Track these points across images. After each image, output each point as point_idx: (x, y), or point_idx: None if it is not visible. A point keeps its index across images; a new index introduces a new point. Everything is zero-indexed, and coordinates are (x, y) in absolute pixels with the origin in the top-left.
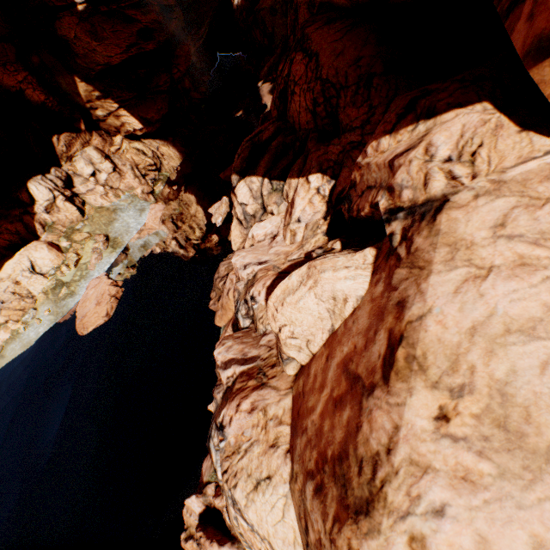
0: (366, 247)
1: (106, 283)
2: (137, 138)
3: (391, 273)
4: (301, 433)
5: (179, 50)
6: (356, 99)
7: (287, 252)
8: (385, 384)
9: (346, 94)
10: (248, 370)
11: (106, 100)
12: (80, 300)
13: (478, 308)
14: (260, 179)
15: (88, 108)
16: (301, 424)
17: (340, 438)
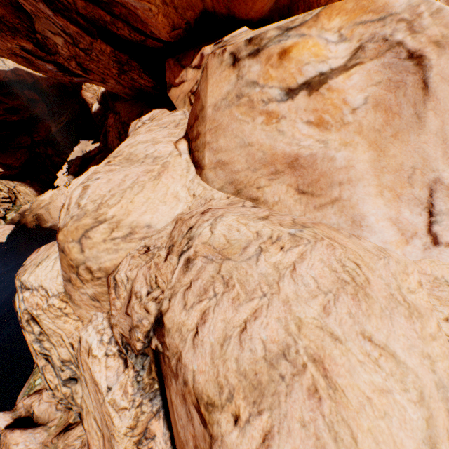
0: None
1: None
2: None
3: None
4: None
5: (41, 124)
6: None
7: None
8: None
9: None
10: None
11: None
12: None
13: (132, 141)
14: None
15: None
16: None
17: None
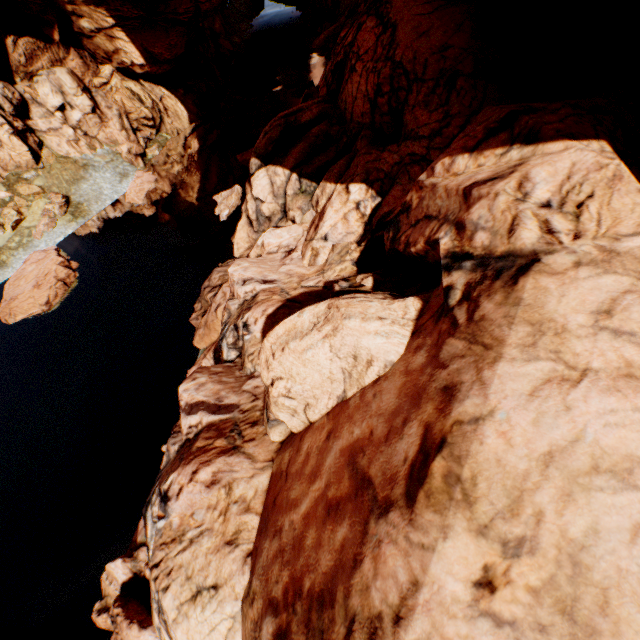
0: (407, 295)
1: (55, 260)
2: (135, 77)
3: (440, 342)
4: (272, 534)
5: None
6: (431, 99)
7: (302, 275)
8: (408, 507)
9: (420, 90)
10: (220, 423)
11: (97, 9)
12: (12, 275)
13: (560, 427)
14: (288, 172)
15: (69, 12)
16: (275, 519)
17: (327, 568)
